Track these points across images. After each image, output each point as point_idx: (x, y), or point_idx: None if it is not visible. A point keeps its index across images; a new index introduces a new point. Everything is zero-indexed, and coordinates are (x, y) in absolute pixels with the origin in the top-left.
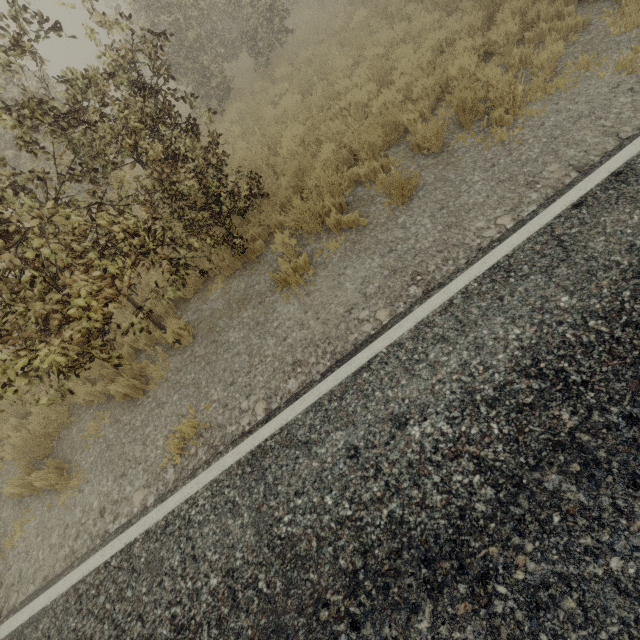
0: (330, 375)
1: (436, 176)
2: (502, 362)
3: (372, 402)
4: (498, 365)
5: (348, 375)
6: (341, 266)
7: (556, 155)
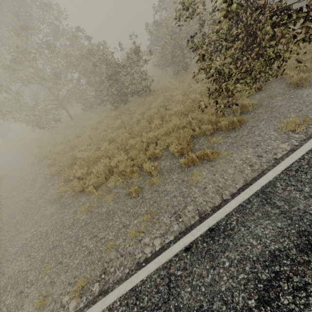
0: None
1: None
2: None
3: None
4: None
5: None
6: None
7: None
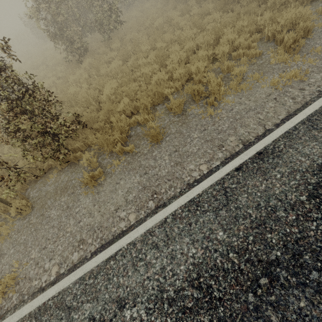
0: (94, 257)
1: (177, 129)
2: (182, 272)
3: (110, 285)
4: (179, 274)
5: (103, 260)
6: (119, 177)
7: (235, 131)
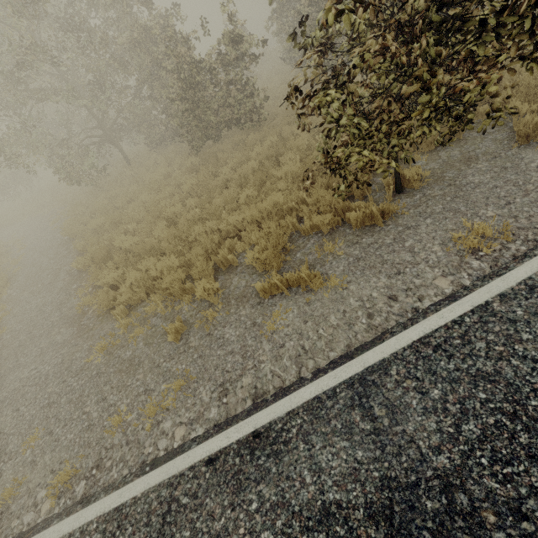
0: None
1: None
2: None
3: None
4: None
5: None
6: None
7: None
